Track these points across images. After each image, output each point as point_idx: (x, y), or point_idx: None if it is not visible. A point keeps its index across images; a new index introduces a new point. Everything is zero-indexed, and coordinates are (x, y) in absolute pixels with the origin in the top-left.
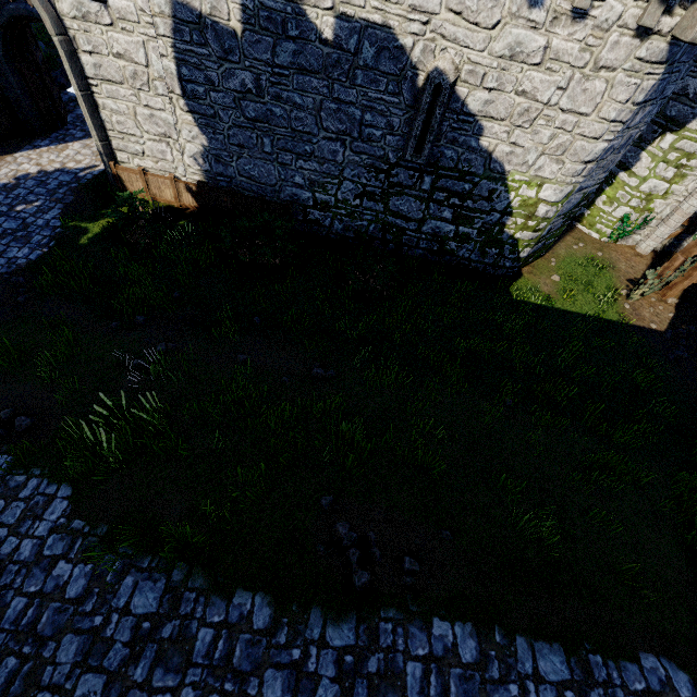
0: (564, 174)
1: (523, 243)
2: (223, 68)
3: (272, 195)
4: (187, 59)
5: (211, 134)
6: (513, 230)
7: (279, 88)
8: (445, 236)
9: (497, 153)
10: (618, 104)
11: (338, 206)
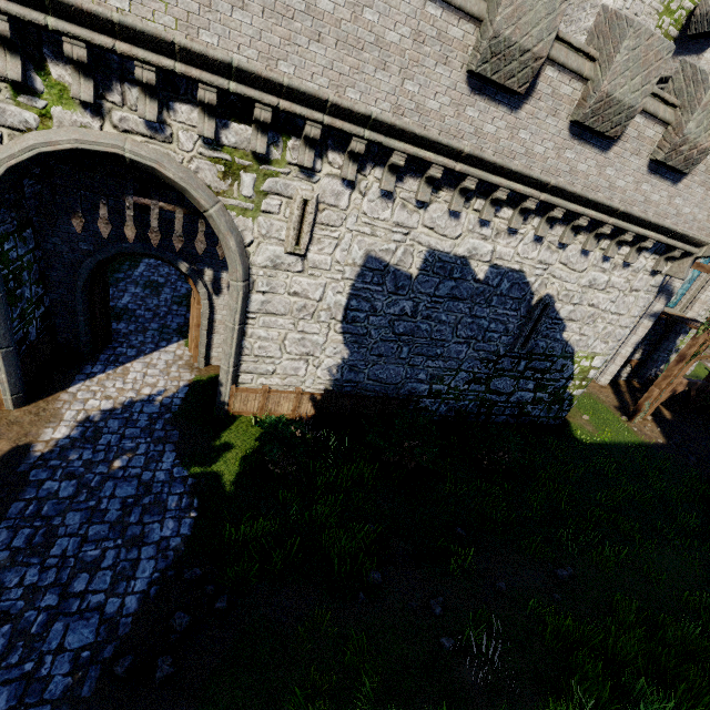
0: (607, 349)
1: (576, 397)
2: (390, 299)
3: (392, 392)
4: (360, 294)
5: (355, 348)
6: (572, 389)
7: (431, 311)
8: (525, 402)
9: (571, 340)
10: (639, 308)
11: (448, 392)
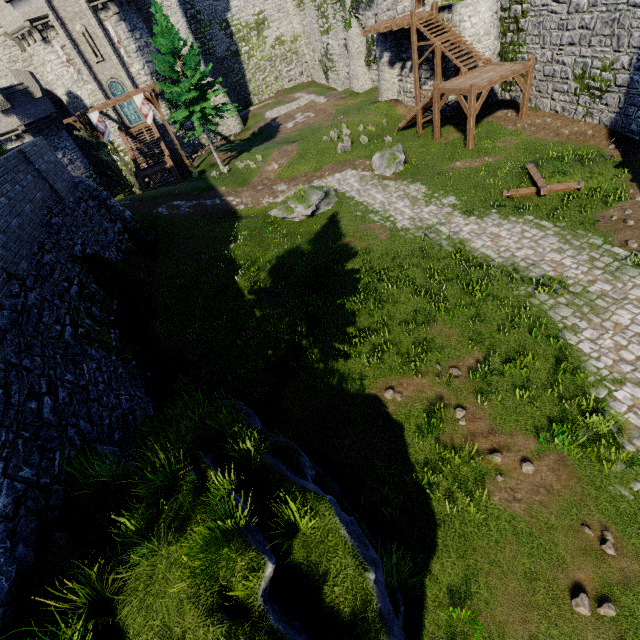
0: None
1: None
2: None
3: None
4: None
5: None
6: None
7: None
8: None
9: None
10: None
11: None
